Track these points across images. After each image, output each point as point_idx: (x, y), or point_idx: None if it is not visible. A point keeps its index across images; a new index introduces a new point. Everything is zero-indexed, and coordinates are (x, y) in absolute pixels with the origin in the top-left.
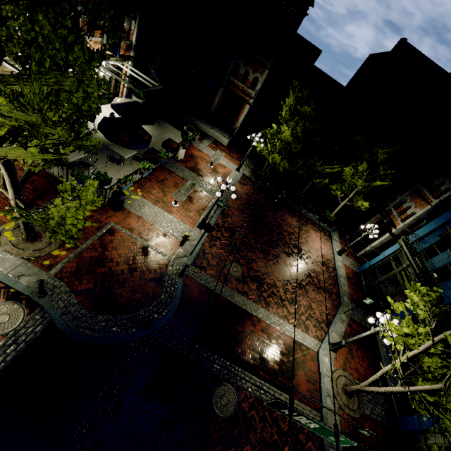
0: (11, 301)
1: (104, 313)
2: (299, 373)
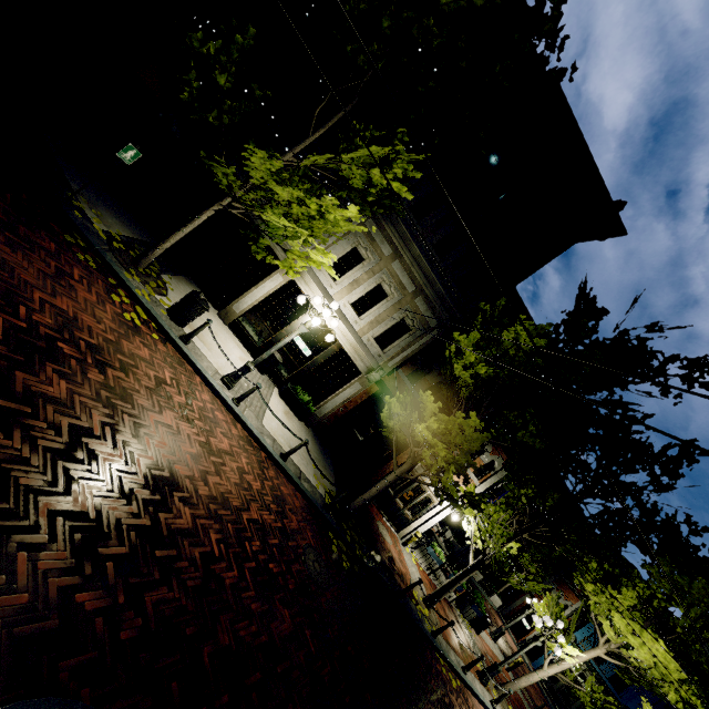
0: None
1: None
2: None
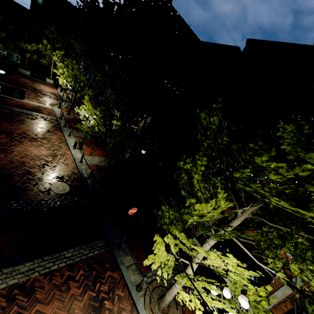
0: None
1: None
2: (43, 111)
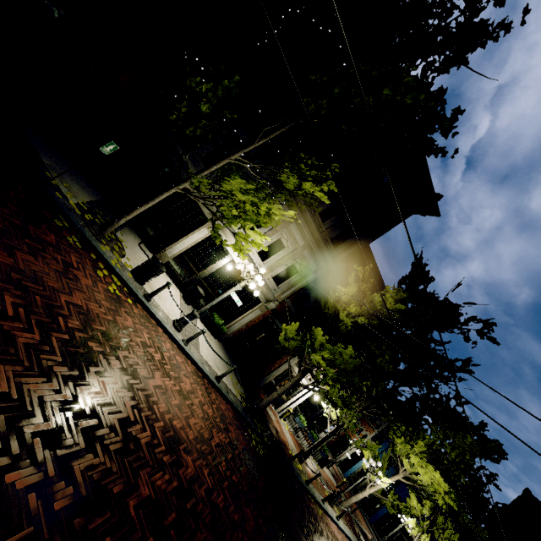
0: None
1: None
2: None
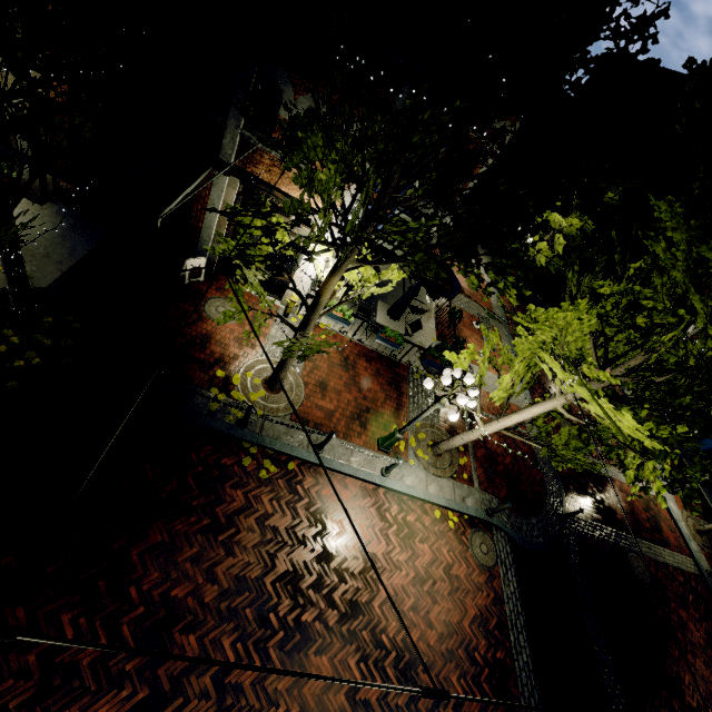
0: (475, 529)
1: (529, 515)
2: (663, 525)
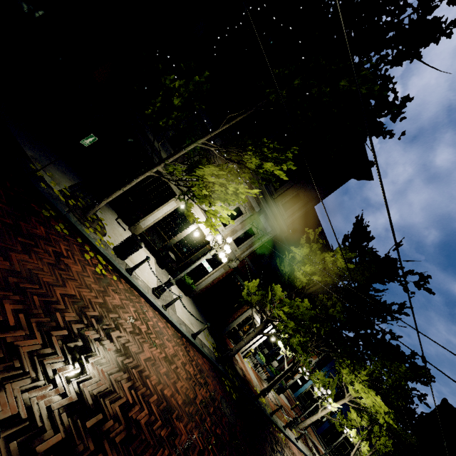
0: None
1: None
2: None
